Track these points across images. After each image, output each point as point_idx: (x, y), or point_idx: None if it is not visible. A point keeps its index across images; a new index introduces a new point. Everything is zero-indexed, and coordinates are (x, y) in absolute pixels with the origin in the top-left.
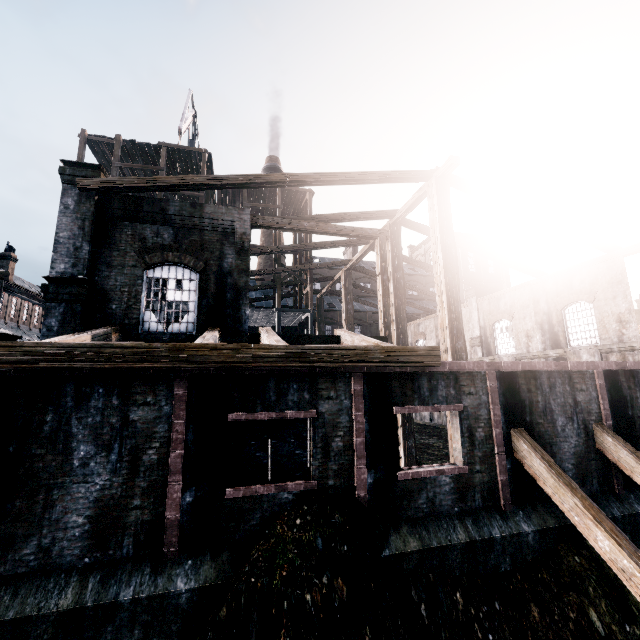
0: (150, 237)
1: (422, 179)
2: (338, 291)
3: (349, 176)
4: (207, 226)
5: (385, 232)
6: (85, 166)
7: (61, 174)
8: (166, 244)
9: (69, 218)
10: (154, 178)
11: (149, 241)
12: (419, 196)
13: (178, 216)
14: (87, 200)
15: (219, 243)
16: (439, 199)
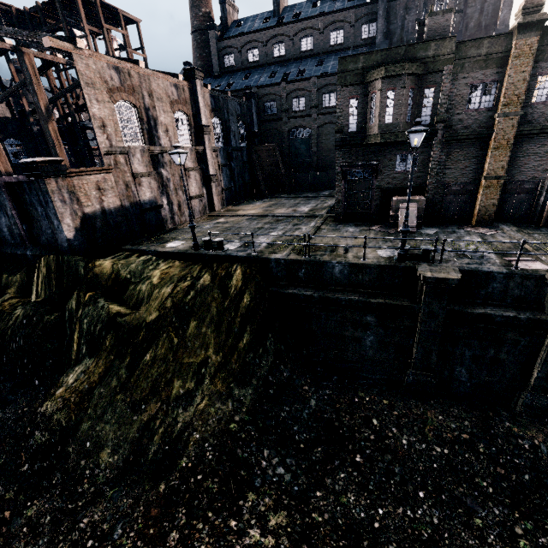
0: None
1: None
2: (250, 63)
3: None
4: None
5: None
6: None
7: None
8: None
9: None
10: None
11: None
12: None
13: None
14: None
15: None
16: None
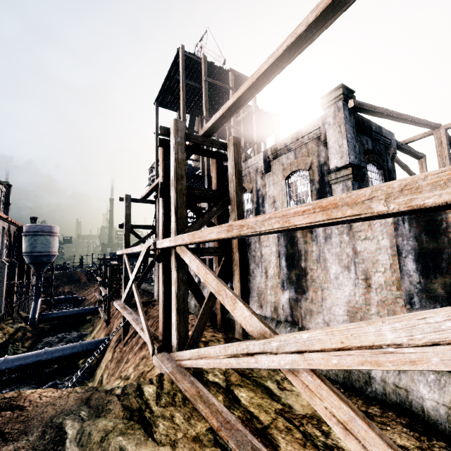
0: (365, 144)
1: (435, 128)
2: None
3: (422, 121)
4: (382, 141)
5: (425, 156)
6: (348, 90)
7: (343, 94)
8: (371, 149)
9: (348, 125)
10: (374, 106)
11: (365, 146)
12: (421, 137)
13: (374, 132)
14: (351, 114)
15: (385, 152)
16: (446, 141)
